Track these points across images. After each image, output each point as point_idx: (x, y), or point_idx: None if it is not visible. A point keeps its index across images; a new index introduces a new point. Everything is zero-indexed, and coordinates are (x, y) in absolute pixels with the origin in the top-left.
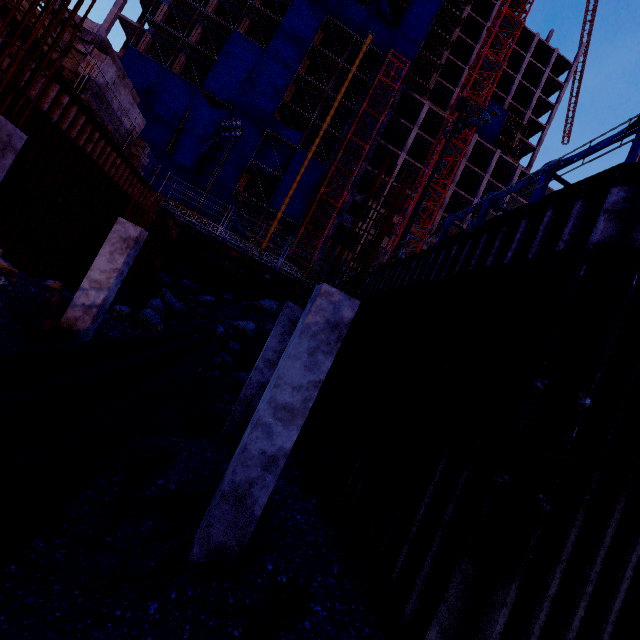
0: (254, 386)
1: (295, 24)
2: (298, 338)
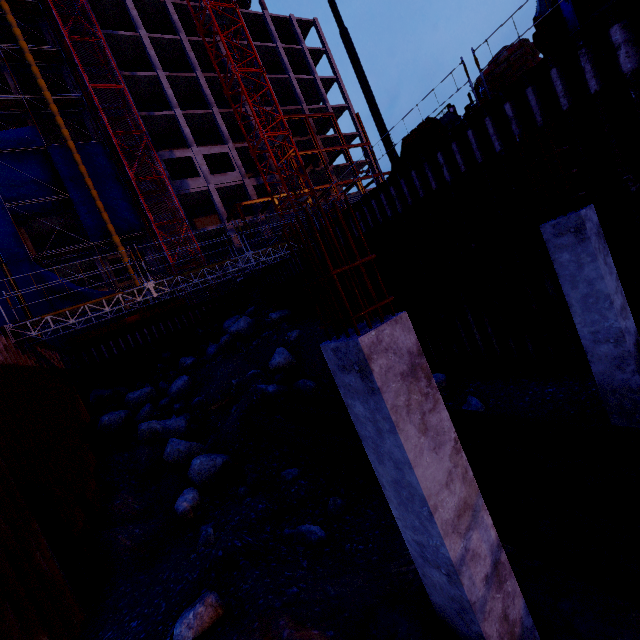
0: (636, 356)
1: None
2: None
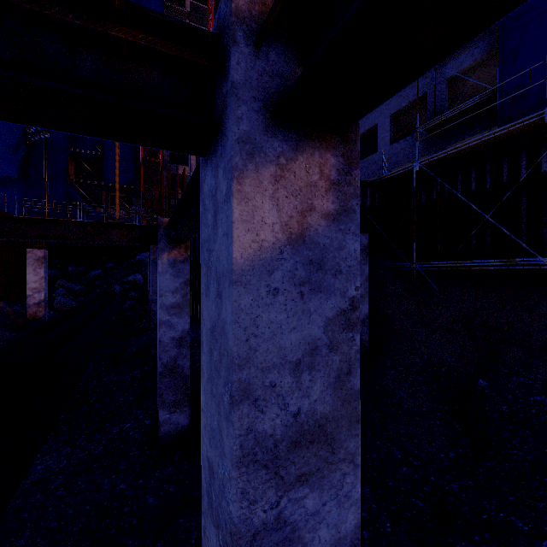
0: None
1: None
2: (152, 266)
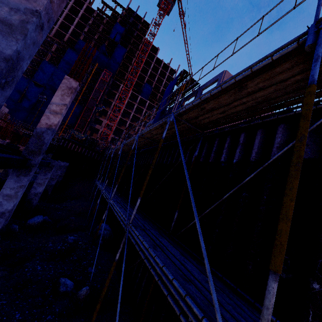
0: None
1: (68, 58)
2: None
